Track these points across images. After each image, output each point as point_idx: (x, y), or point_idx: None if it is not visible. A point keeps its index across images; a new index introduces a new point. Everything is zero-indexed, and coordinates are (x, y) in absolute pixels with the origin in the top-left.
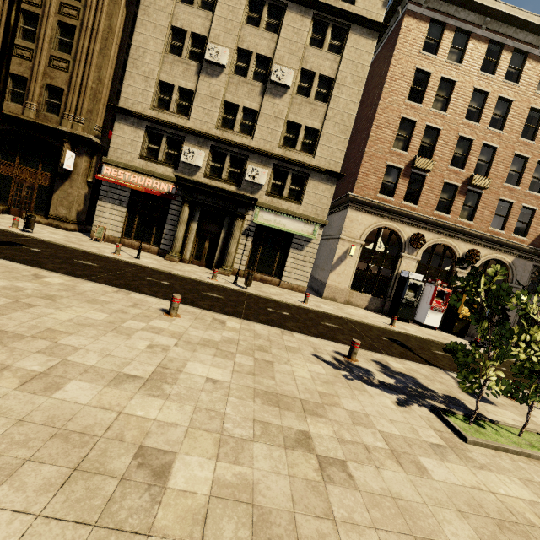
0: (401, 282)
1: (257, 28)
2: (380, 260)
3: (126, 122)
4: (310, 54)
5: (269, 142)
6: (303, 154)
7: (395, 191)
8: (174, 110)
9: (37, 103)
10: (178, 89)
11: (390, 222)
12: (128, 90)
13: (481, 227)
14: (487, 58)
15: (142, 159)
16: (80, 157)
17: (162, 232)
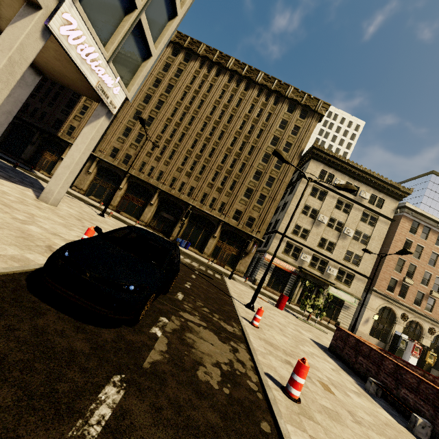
0: (396, 337)
1: (340, 211)
2: (384, 322)
3: (279, 237)
4: (361, 224)
5: (339, 257)
6: (353, 265)
7: (394, 290)
8: (299, 235)
9: (243, 222)
10: (303, 228)
11: (391, 304)
12: (283, 225)
13: (435, 316)
14: (438, 239)
15: (282, 254)
16: (255, 247)
17: (284, 287)
